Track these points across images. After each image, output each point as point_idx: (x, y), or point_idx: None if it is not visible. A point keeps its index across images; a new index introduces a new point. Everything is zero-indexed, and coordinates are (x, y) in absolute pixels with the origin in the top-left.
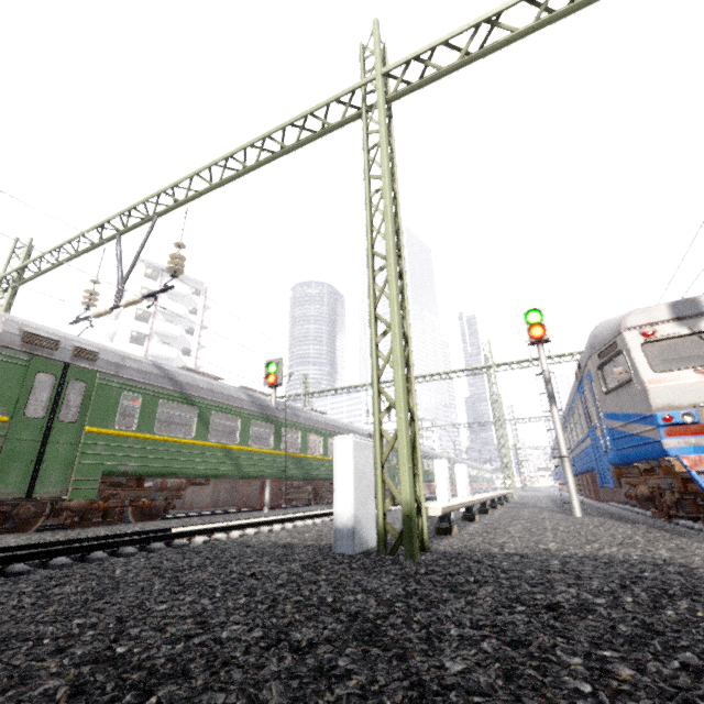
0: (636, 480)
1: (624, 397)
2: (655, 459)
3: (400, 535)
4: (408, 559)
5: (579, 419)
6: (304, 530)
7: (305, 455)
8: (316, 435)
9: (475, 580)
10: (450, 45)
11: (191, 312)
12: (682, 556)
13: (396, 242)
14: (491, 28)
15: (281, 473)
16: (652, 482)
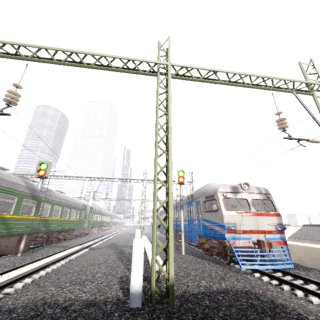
0: (203, 241)
1: (213, 215)
2: (220, 239)
3: (166, 294)
4: (171, 307)
5: (183, 213)
6: (79, 281)
7: (50, 218)
8: (58, 206)
9: None
10: (198, 71)
11: None
12: (243, 284)
13: (166, 144)
14: (213, 74)
15: (34, 230)
16: (209, 242)
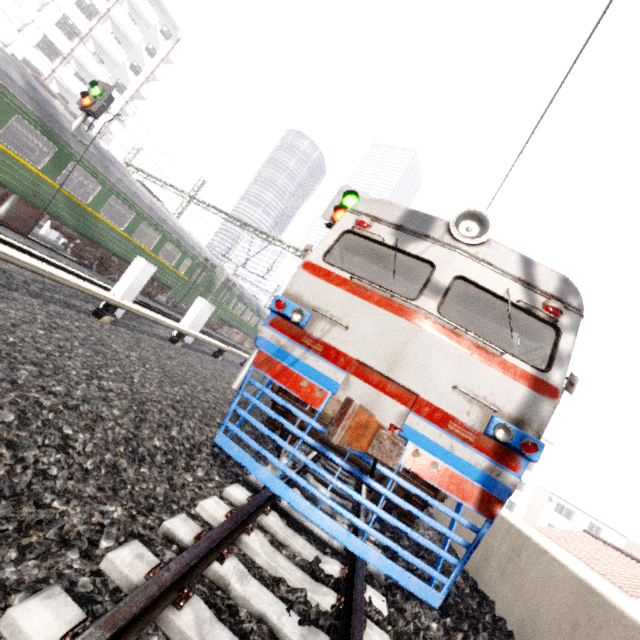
0: None
1: None
2: None
3: None
4: None
5: None
6: None
7: (95, 213)
8: (127, 207)
9: None
10: None
11: (148, 51)
12: None
13: None
14: None
15: (41, 203)
16: None
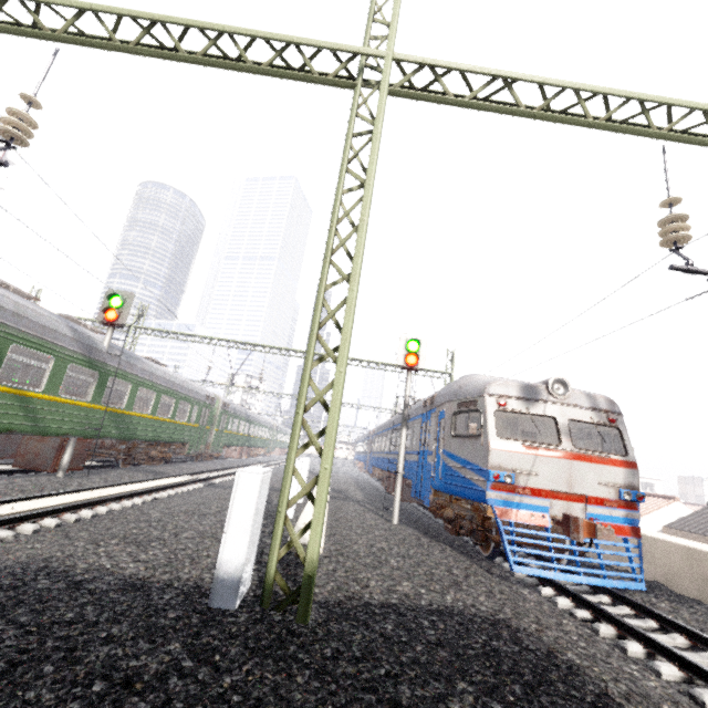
0: (444, 502)
1: (468, 447)
2: (475, 501)
3: (295, 593)
4: (301, 622)
5: (412, 436)
6: (141, 539)
7: (130, 413)
8: (149, 390)
9: (386, 671)
10: (465, 77)
11: None
12: (497, 606)
13: None
14: (503, 87)
15: (93, 431)
16: (455, 506)
